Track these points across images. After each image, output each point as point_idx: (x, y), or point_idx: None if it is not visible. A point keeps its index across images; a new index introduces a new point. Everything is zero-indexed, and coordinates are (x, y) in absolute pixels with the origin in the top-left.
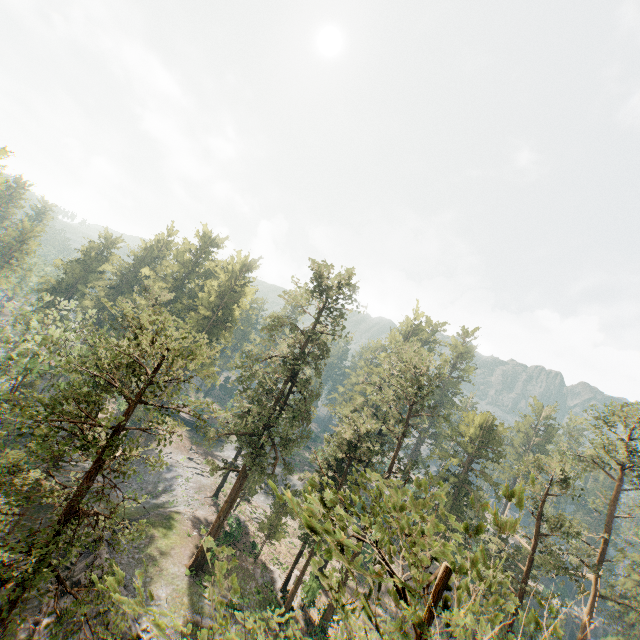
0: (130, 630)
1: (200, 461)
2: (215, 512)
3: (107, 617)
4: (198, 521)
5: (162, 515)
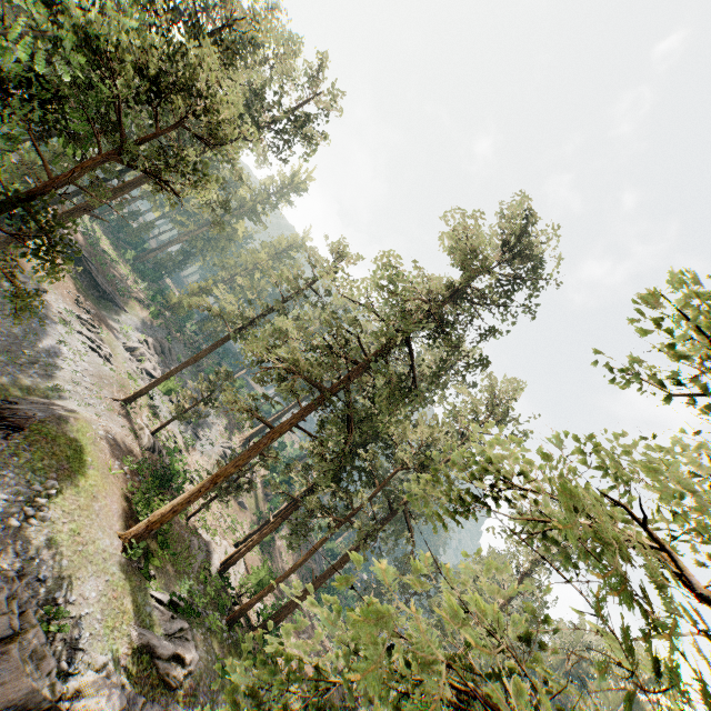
0: (52, 693)
1: (93, 328)
2: (132, 431)
3: (0, 670)
4: (115, 444)
5: (65, 422)
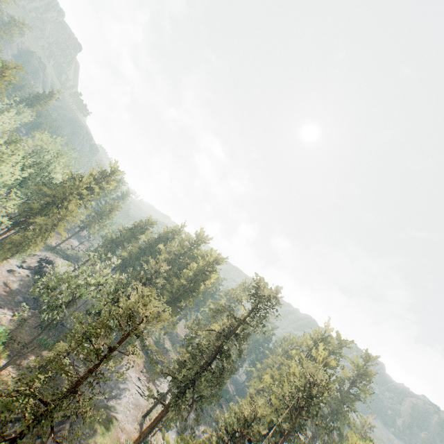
0: None
1: (144, 383)
2: (139, 430)
3: None
4: (126, 432)
5: (107, 416)
